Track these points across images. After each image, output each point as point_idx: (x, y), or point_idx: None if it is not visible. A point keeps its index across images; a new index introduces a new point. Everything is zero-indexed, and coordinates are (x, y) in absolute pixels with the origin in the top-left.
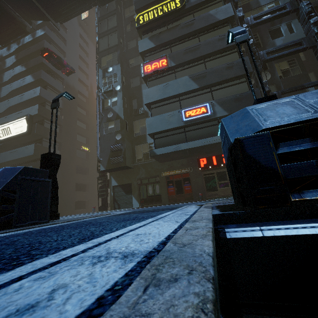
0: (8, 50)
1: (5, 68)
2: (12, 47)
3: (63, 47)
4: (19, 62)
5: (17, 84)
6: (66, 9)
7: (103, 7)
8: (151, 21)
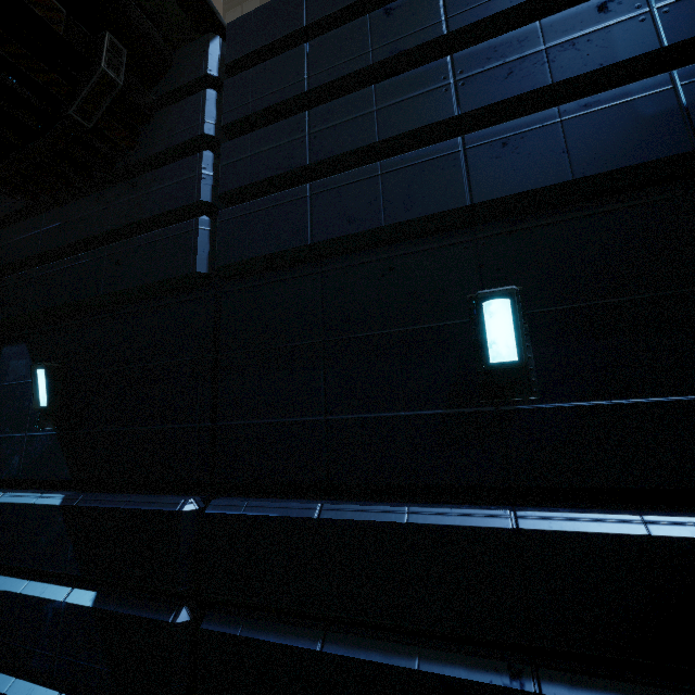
0: None
1: None
2: None
3: None
4: None
5: None
6: None
7: None
8: None
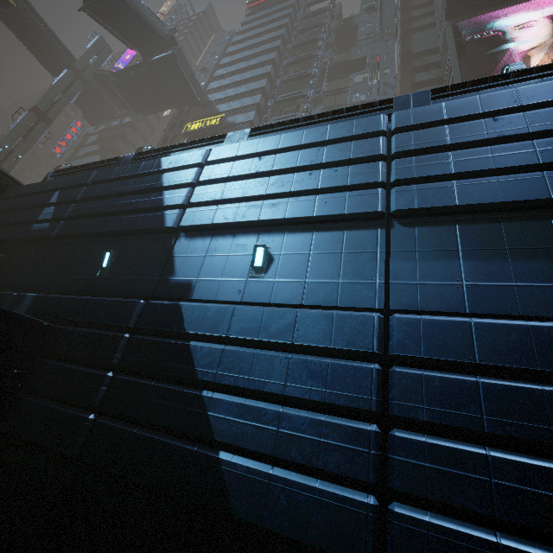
0: (95, 129)
1: (85, 145)
2: (100, 128)
3: (148, 136)
4: (98, 142)
5: (85, 161)
6: (147, 106)
7: (183, 109)
8: (194, 131)
